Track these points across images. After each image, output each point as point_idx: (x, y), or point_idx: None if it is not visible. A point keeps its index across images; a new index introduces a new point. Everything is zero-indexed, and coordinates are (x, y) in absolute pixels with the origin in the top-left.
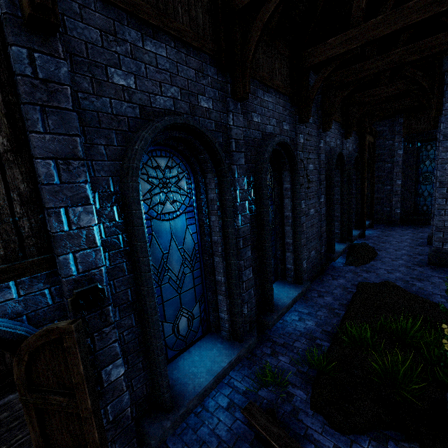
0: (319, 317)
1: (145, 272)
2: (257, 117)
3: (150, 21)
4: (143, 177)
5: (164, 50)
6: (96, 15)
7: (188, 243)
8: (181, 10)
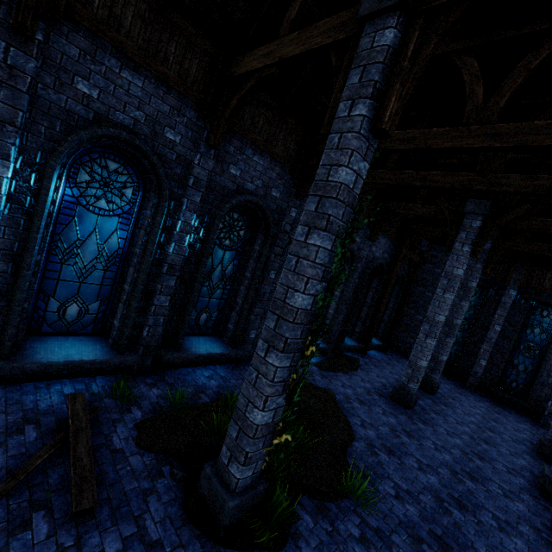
0: (228, 383)
1: (33, 232)
2: (236, 170)
3: (133, 58)
4: (86, 168)
5: (142, 82)
6: (82, 39)
7: (112, 244)
8: (173, 60)
